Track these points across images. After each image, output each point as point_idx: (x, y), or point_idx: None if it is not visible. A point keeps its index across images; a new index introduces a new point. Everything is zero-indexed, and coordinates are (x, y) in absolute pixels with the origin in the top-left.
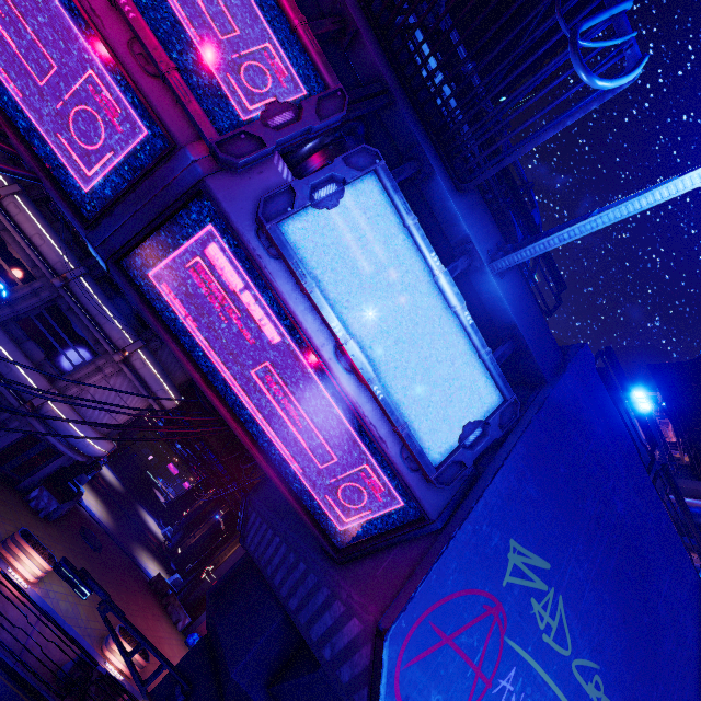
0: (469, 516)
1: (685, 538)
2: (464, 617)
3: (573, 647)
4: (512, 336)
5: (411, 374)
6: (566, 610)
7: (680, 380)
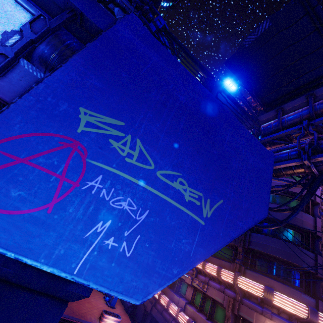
0: (30, 92)
1: (264, 138)
2: (39, 148)
3: (156, 165)
4: (69, 8)
5: None
6: (145, 146)
7: (239, 63)
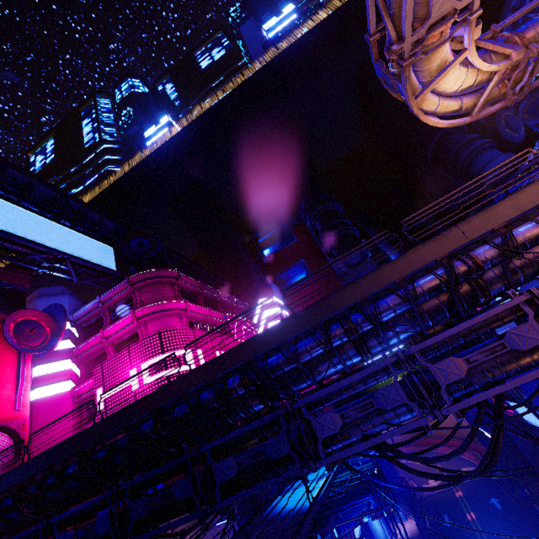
0: None
1: None
2: None
3: None
4: None
5: (533, 418)
6: None
7: None
